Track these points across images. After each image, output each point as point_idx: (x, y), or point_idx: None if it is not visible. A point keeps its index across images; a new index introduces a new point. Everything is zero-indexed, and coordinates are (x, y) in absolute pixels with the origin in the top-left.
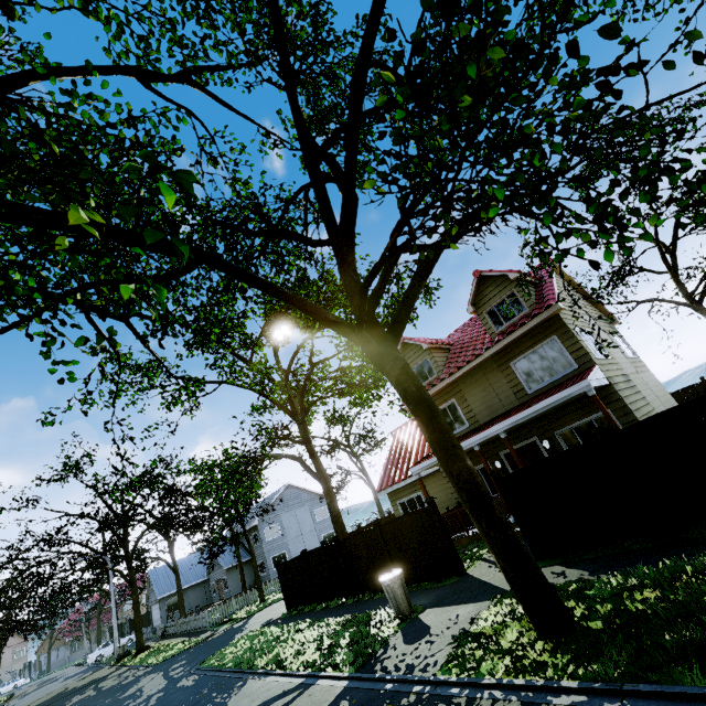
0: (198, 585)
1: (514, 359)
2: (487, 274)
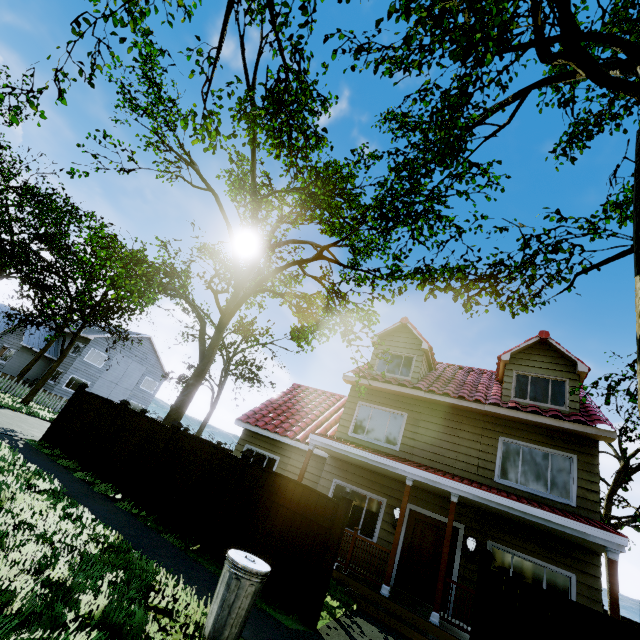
0: None
1: (509, 437)
2: (555, 343)
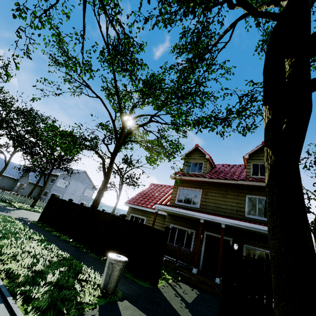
0: (12, 178)
1: (251, 195)
2: None
